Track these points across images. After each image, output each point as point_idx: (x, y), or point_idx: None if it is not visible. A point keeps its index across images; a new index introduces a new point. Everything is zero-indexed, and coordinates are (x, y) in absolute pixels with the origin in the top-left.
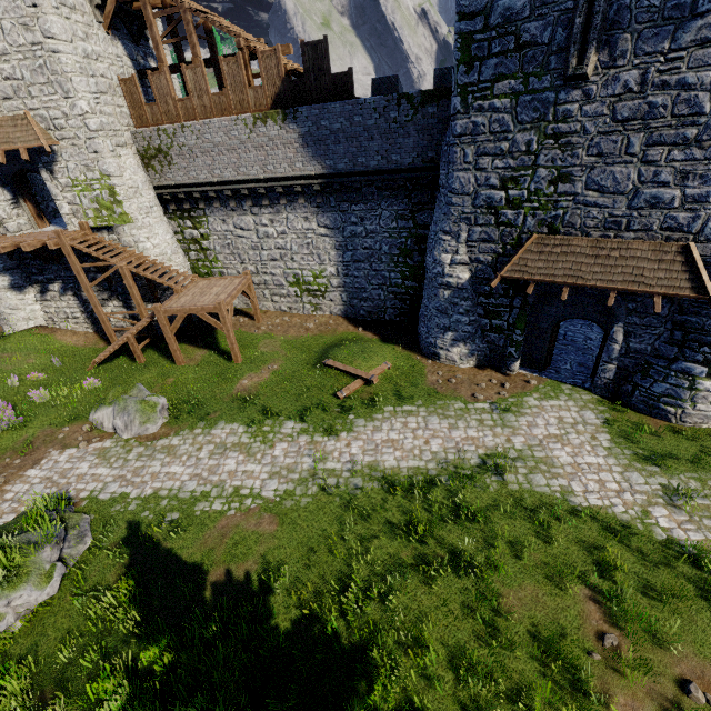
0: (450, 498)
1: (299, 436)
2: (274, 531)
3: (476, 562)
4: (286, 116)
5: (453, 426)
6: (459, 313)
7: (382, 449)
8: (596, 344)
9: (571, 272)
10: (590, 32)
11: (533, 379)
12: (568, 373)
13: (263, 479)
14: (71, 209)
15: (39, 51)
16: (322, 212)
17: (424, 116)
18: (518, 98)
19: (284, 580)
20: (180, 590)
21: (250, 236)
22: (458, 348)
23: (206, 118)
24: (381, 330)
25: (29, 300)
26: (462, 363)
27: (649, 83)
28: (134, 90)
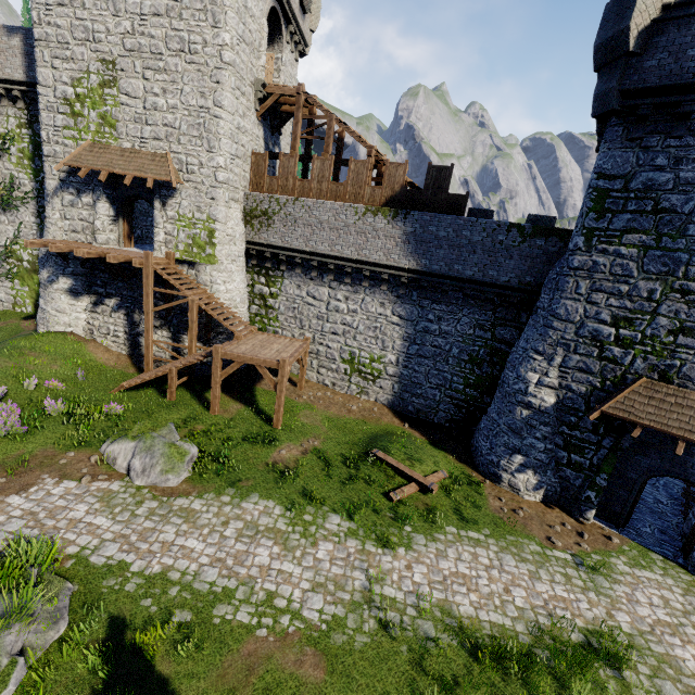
0: (558, 689)
1: (347, 537)
2: (321, 681)
3: None
4: (397, 214)
5: (535, 574)
6: (534, 437)
7: (452, 585)
8: (670, 510)
9: (688, 427)
10: None
11: (613, 535)
12: (652, 539)
13: (304, 589)
14: (165, 238)
15: (204, 113)
16: (401, 303)
17: (531, 245)
18: (647, 251)
19: None
20: None
21: (319, 305)
22: (525, 475)
23: (318, 199)
24: (429, 432)
25: (79, 307)
26: (527, 494)
27: None
28: (262, 163)
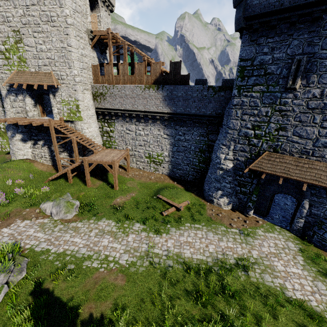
0: (219, 280)
1: (141, 232)
2: (123, 285)
3: (235, 324)
4: (158, 87)
5: (220, 239)
6: (225, 182)
7: (184, 246)
8: (290, 207)
9: (284, 171)
10: (298, 72)
11: (260, 220)
12: (277, 220)
13: (121, 253)
14: (58, 111)
15: (64, 50)
16: (166, 128)
17: (219, 95)
18: (263, 93)
19: (126, 317)
20: (67, 314)
21: (132, 133)
22: (223, 199)
23: (124, 84)
24: (185, 184)
25: (27, 146)
26: (224, 207)
27: (324, 95)
28: (97, 70)
